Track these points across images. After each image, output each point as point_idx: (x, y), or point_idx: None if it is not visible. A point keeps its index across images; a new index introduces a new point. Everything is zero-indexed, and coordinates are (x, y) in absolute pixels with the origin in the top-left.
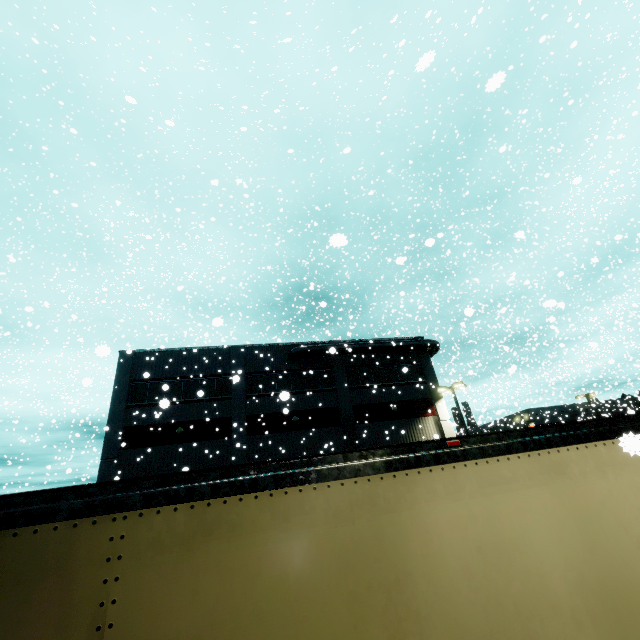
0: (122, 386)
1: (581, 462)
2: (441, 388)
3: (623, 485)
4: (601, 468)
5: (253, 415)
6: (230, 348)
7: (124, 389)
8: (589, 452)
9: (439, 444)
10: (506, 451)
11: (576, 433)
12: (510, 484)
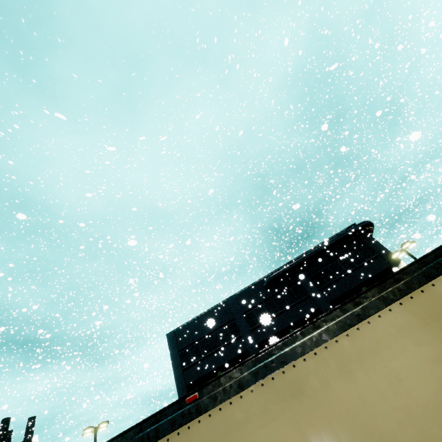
0: (175, 357)
1: (321, 370)
2: (393, 254)
3: (377, 381)
4: (346, 368)
5: (261, 342)
6: (226, 301)
7: (177, 359)
8: (329, 353)
9: (180, 404)
10: (238, 389)
11: (311, 336)
12: (243, 428)
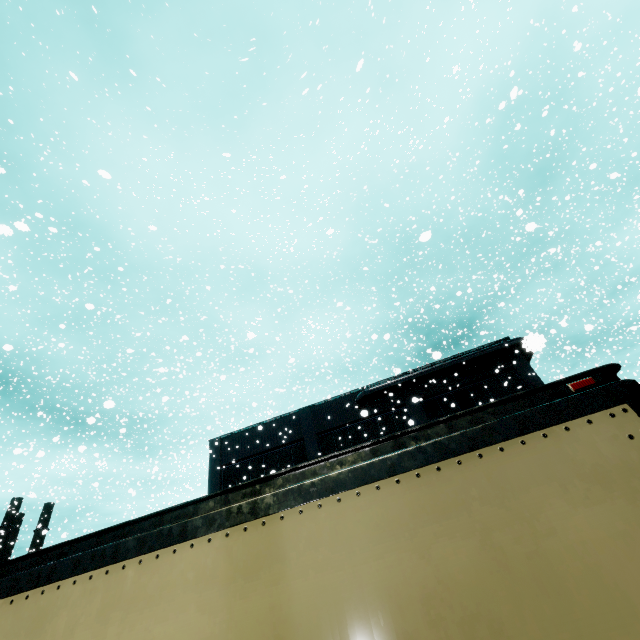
0: (215, 473)
1: (80, 605)
2: None
3: None
4: (106, 614)
5: None
6: (298, 412)
7: (216, 475)
8: (105, 582)
9: None
10: None
11: (103, 548)
12: None
